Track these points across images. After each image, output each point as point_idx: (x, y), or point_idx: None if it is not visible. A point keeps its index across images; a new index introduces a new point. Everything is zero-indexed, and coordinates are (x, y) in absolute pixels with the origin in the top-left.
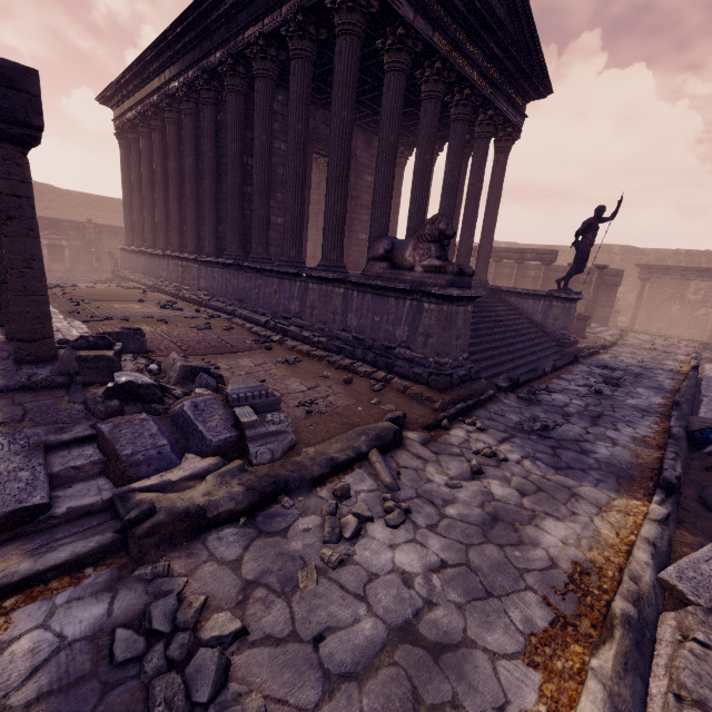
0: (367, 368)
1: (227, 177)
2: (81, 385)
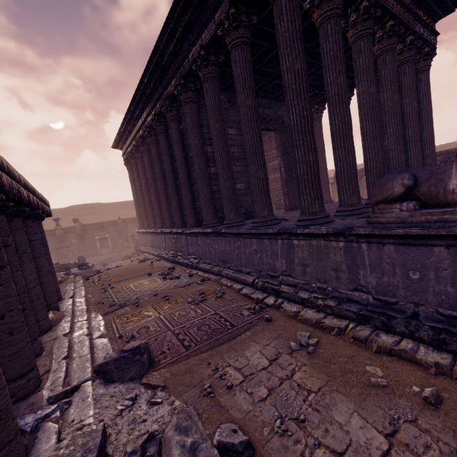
0: (432, 354)
1: (194, 166)
2: None
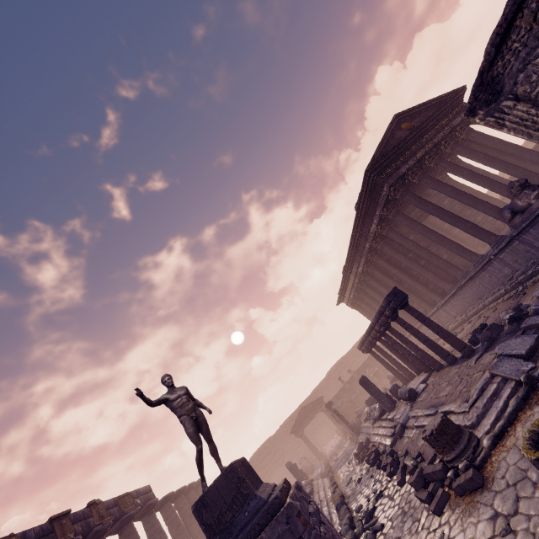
0: None
1: (412, 269)
2: (497, 336)
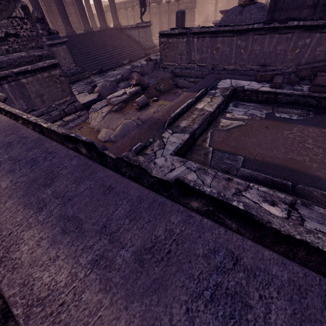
0: None
1: None
2: None
